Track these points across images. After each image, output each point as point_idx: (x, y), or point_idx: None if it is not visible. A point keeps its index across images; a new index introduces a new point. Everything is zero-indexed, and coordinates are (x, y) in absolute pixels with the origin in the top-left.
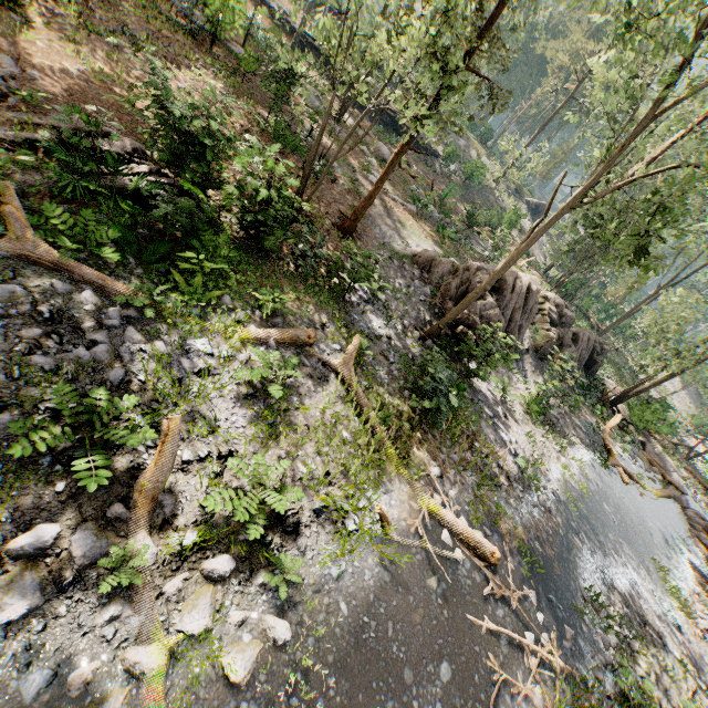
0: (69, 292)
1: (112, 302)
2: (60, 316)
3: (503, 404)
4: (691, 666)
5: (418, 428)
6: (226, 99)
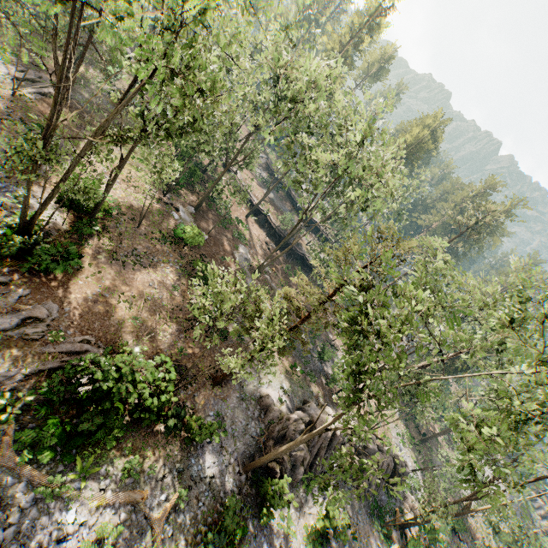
0: (14, 484)
1: (34, 487)
2: (2, 505)
3: (286, 535)
4: None
5: None
6: (175, 290)
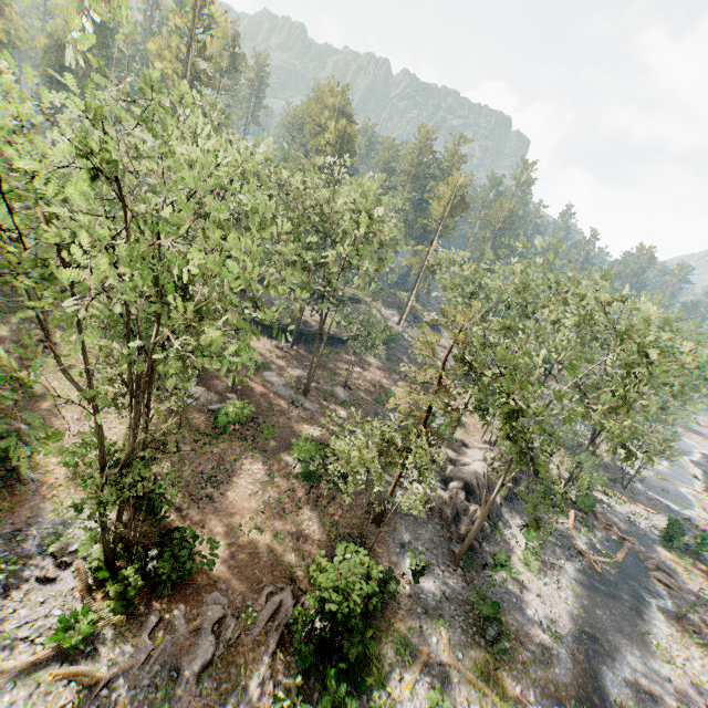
0: None
1: None
2: None
3: (514, 579)
4: (684, 703)
5: (498, 667)
6: (273, 477)
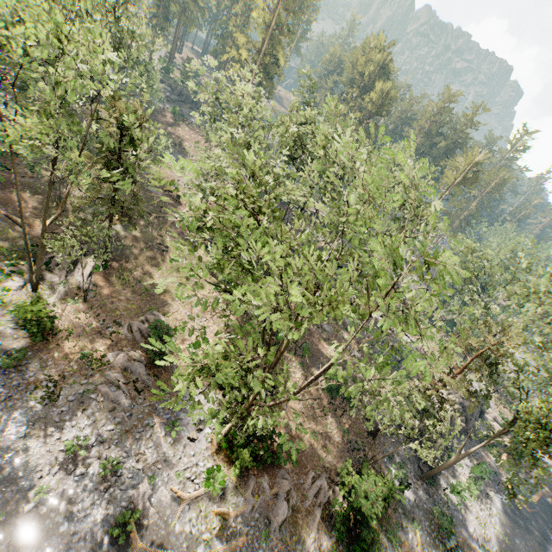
0: None
1: None
2: None
3: (460, 500)
4: None
5: None
6: (309, 387)
